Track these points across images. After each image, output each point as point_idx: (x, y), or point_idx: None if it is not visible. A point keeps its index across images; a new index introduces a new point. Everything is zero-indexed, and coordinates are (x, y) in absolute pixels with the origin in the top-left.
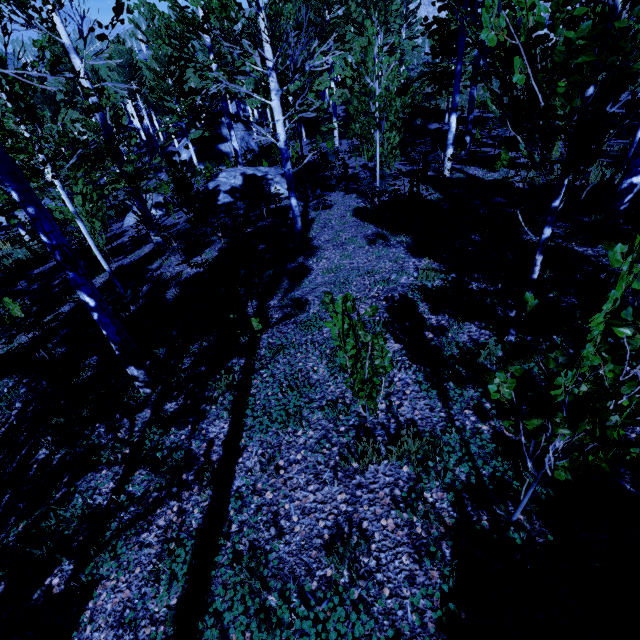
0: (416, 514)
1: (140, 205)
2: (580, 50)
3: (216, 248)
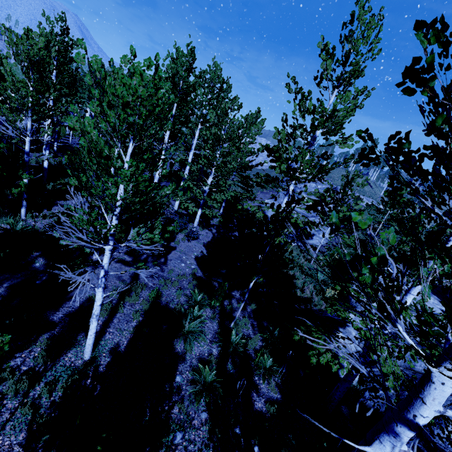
0: None
1: None
2: None
3: None
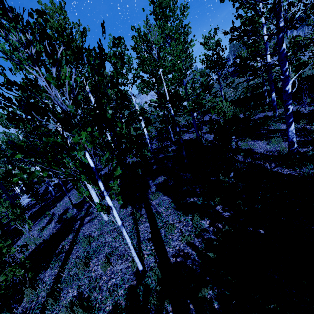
0: (28, 252)
1: (10, 200)
2: (33, 171)
3: (38, 207)
